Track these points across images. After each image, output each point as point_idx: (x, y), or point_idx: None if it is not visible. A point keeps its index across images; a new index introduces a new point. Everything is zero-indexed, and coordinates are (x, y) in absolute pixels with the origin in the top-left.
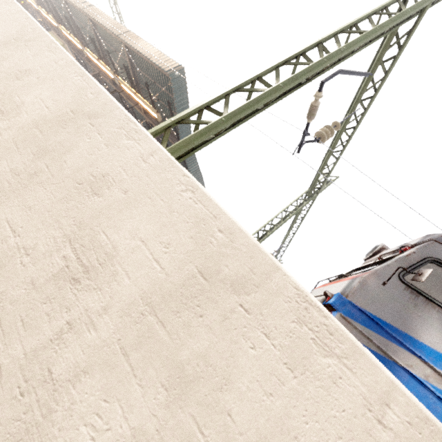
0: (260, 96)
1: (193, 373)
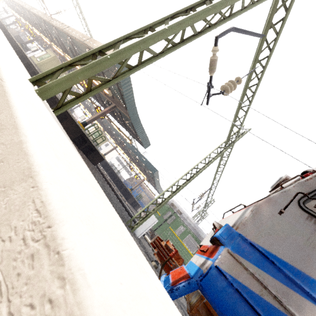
0: (146, 37)
1: None
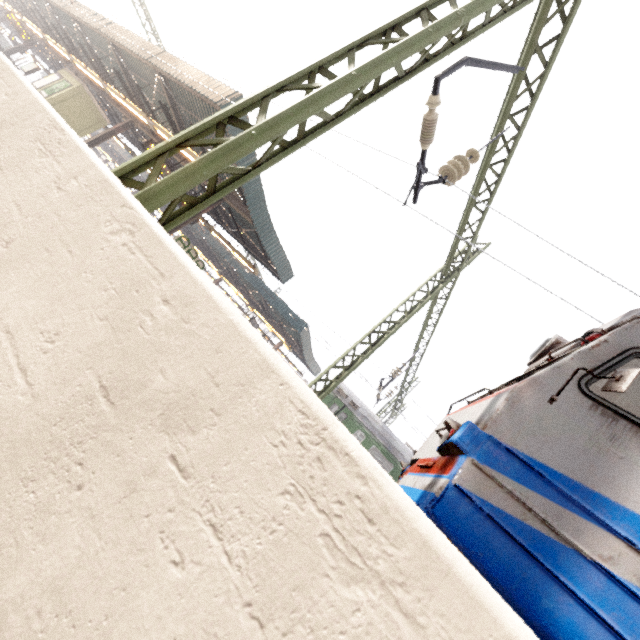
0: (319, 92)
1: (21, 636)
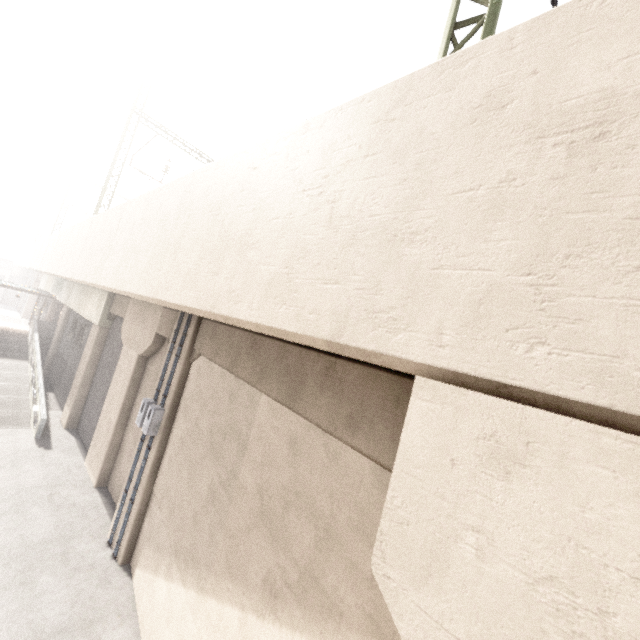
0: None
1: None
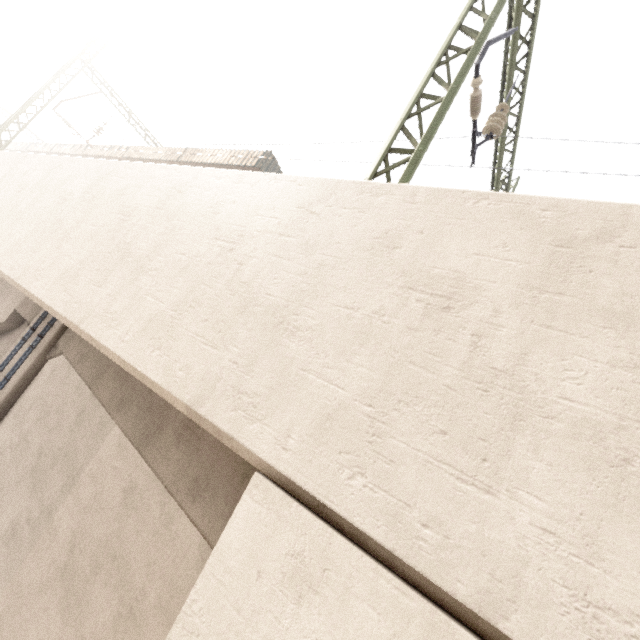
0: (441, 108)
1: (623, 308)
